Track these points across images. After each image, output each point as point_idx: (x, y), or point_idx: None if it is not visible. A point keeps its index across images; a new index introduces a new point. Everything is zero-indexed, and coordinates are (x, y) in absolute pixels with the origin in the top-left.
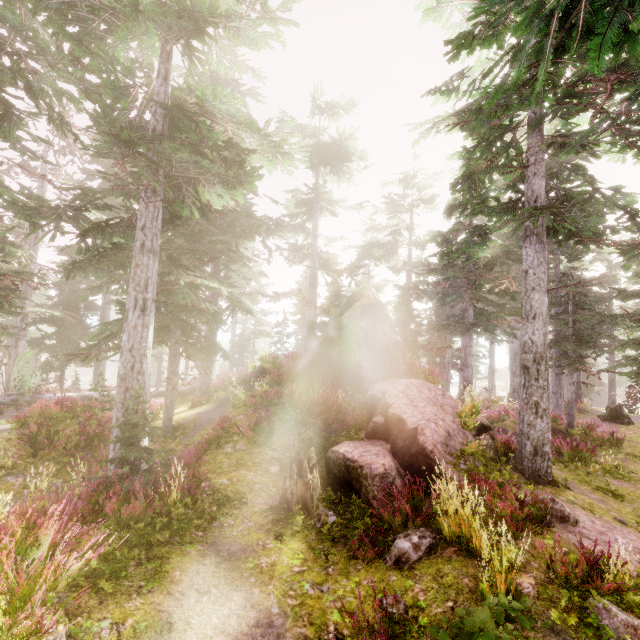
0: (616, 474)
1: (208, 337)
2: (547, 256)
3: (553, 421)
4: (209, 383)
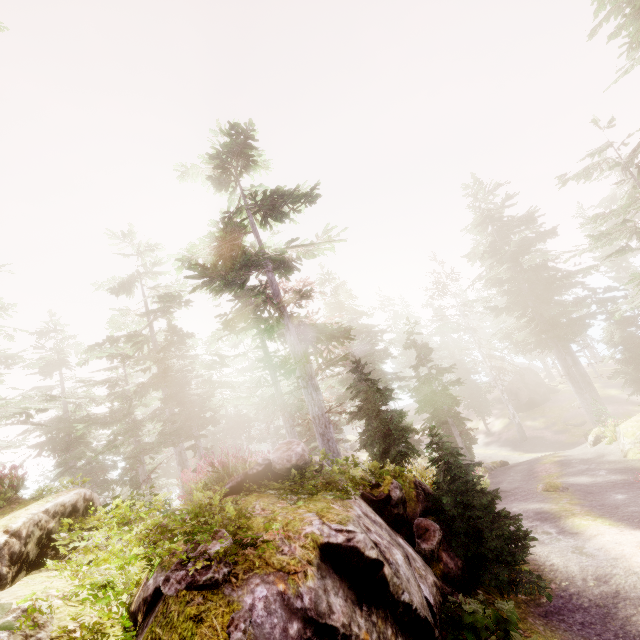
0: None
1: None
2: None
3: None
4: None
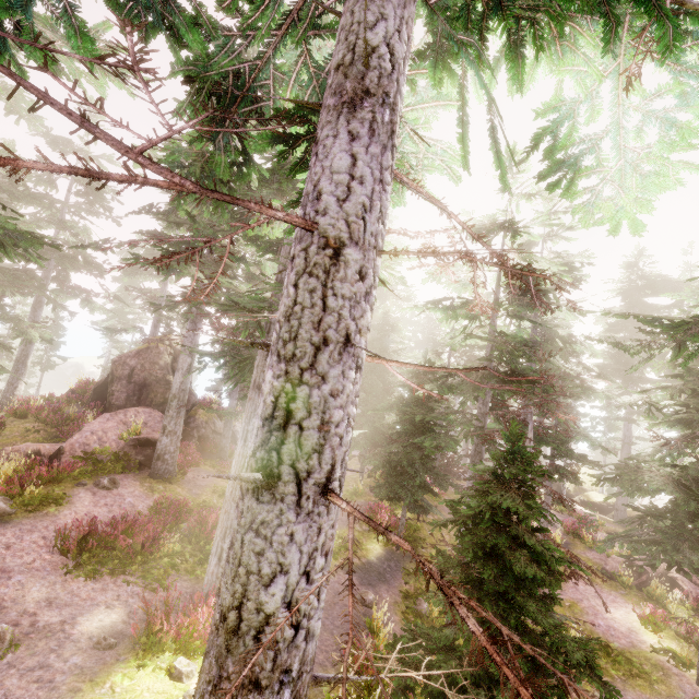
0: None
1: (19, 358)
2: None
3: None
4: (12, 397)
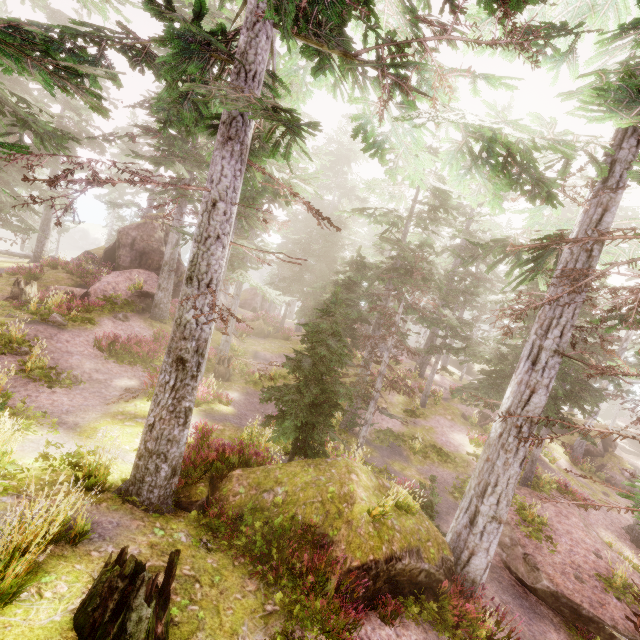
0: (247, 342)
1: (43, 221)
2: (314, 222)
3: (264, 322)
4: (42, 252)
